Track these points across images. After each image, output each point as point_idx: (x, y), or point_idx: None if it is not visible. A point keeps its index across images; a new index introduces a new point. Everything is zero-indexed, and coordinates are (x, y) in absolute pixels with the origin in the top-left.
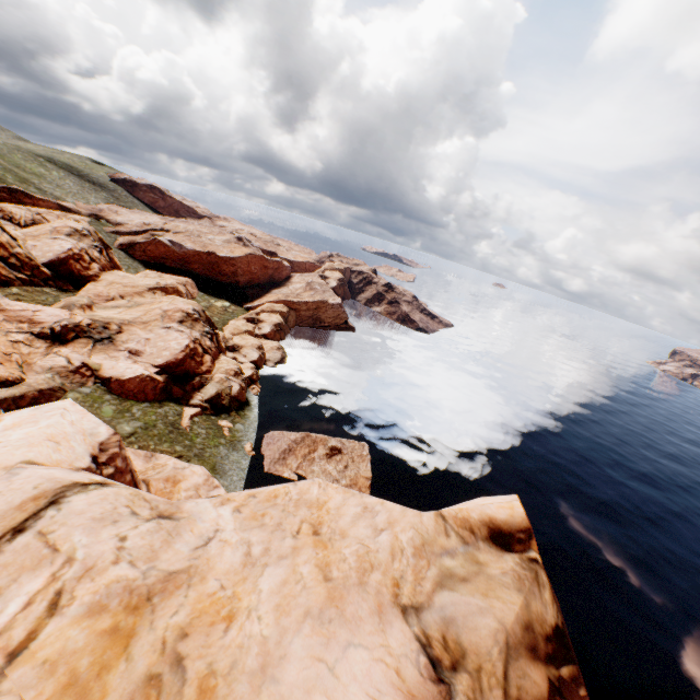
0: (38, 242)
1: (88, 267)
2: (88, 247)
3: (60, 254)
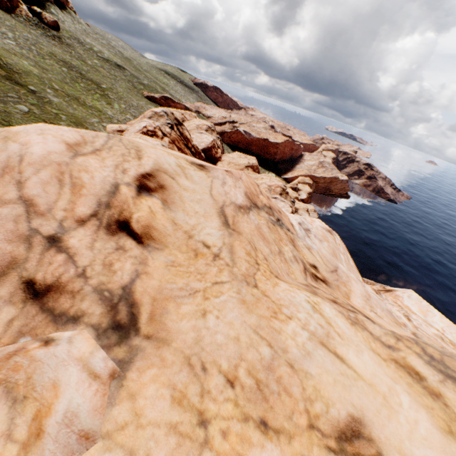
0: (193, 135)
1: (216, 152)
2: (216, 139)
3: (208, 144)
